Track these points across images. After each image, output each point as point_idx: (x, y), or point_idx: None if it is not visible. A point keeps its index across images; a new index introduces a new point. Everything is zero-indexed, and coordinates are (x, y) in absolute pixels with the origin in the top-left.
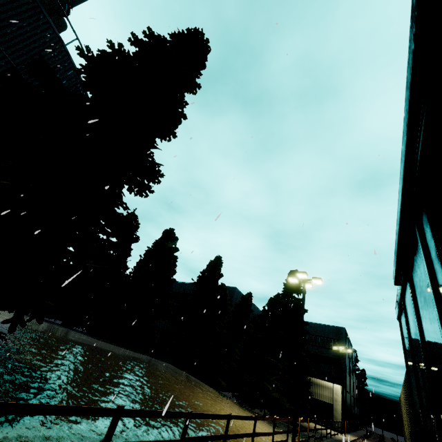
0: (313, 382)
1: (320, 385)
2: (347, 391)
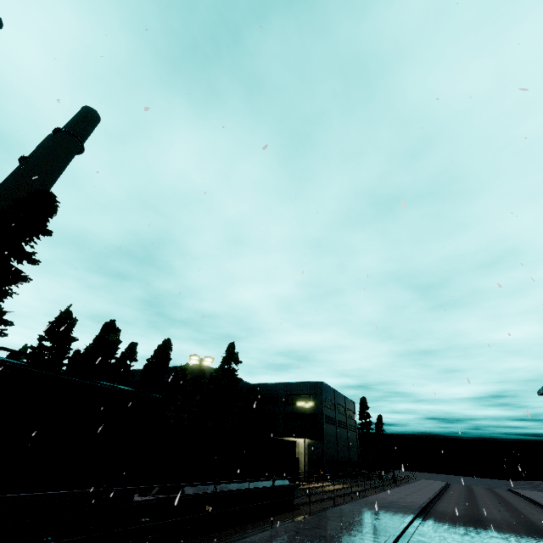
0: None
1: None
2: (324, 442)
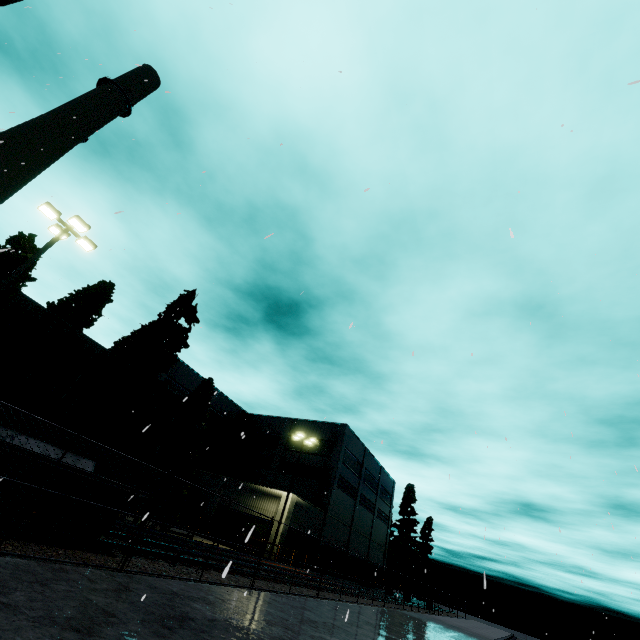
0: (258, 493)
1: (267, 496)
2: (328, 514)
